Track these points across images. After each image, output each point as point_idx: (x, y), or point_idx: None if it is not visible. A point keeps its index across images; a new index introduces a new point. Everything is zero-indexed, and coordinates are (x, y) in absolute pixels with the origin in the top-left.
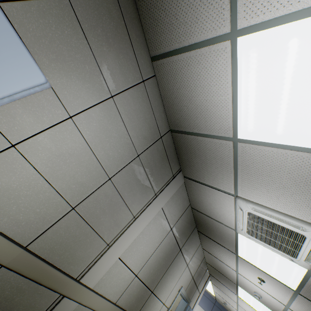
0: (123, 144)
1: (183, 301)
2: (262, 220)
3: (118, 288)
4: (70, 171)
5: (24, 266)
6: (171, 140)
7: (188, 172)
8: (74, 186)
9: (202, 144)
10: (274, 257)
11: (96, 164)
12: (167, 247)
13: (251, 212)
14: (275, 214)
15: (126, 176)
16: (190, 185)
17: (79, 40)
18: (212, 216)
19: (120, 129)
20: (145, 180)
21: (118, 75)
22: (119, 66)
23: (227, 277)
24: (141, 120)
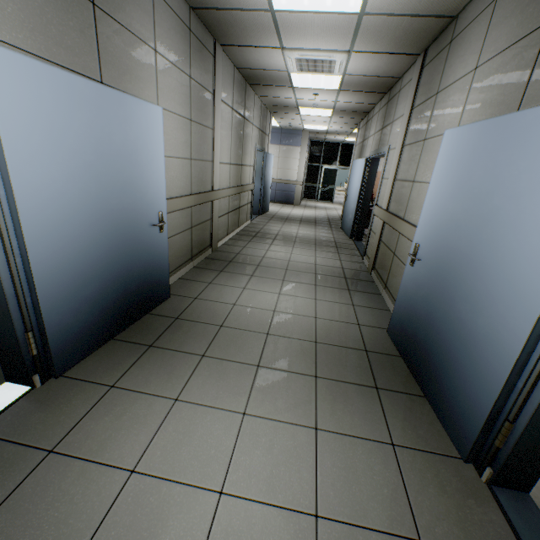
0: (181, 83)
1: (259, 153)
2: (307, 61)
3: (227, 180)
4: (178, 141)
5: (197, 201)
6: (196, 19)
7: (226, 41)
8: (184, 147)
9: (239, 17)
10: (321, 78)
11: (182, 120)
12: (236, 126)
13: (298, 58)
14: (315, 54)
15: (195, 106)
16: (231, 51)
17: (120, 34)
18: (263, 69)
19: (173, 73)
20: (203, 92)
21: (144, 20)
22: (139, 8)
23: (288, 107)
24: (175, 39)
